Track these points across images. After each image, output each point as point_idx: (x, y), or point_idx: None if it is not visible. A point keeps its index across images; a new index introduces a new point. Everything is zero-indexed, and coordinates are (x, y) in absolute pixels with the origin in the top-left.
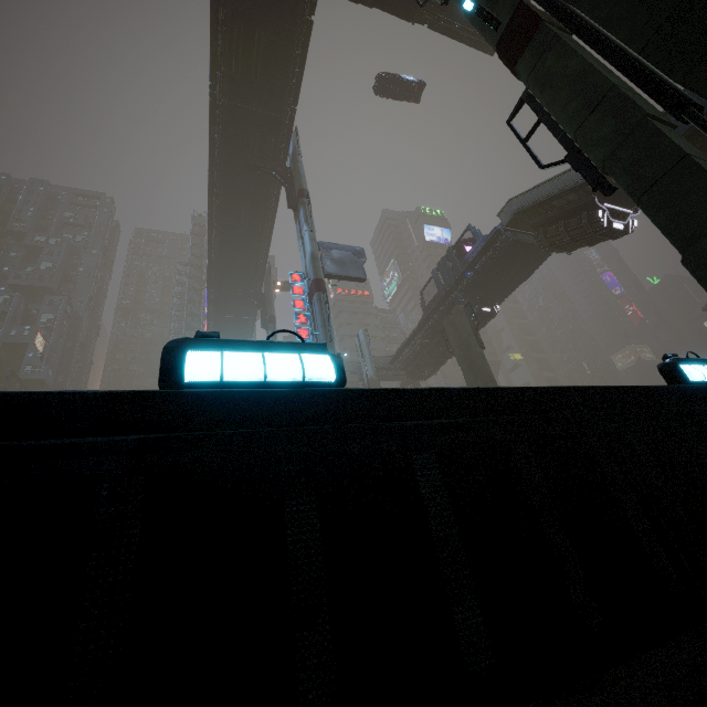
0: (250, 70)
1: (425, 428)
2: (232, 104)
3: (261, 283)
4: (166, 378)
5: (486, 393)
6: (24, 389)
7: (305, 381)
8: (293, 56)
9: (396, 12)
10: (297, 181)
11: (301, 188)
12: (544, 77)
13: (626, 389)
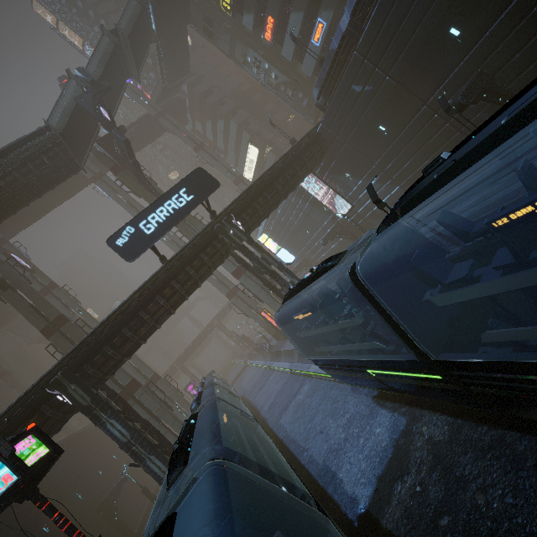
0: None
1: None
2: None
3: None
4: None
5: None
6: None
7: None
8: None
9: None
10: None
11: None
12: None
13: None
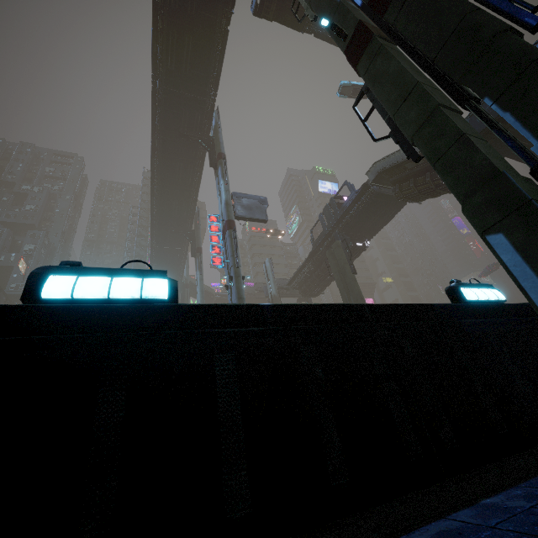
0: (181, 65)
1: (231, 334)
2: (168, 89)
3: (191, 222)
4: (27, 295)
5: (293, 308)
6: (9, 301)
7: (143, 298)
8: (214, 55)
9: (289, 25)
10: (217, 147)
11: (219, 152)
12: (374, 75)
13: (412, 306)
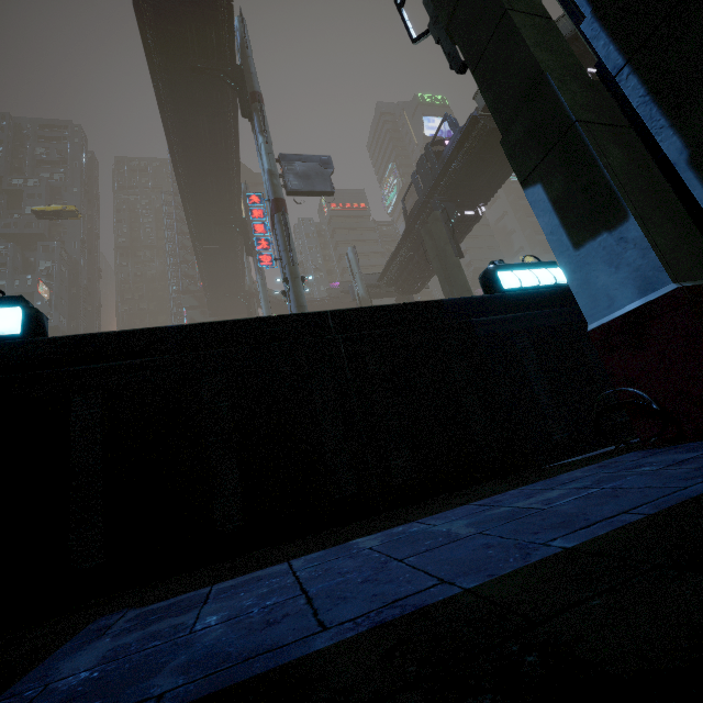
0: None
1: (98, 371)
2: None
3: (240, 207)
4: None
5: (211, 328)
6: None
7: None
8: None
9: None
10: (248, 82)
11: (252, 91)
12: None
13: (406, 306)
